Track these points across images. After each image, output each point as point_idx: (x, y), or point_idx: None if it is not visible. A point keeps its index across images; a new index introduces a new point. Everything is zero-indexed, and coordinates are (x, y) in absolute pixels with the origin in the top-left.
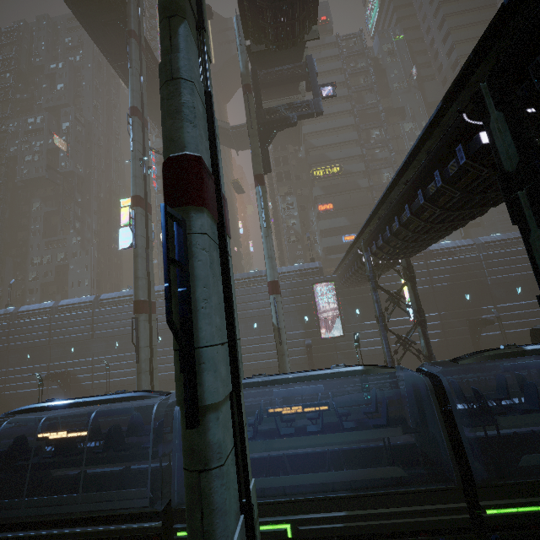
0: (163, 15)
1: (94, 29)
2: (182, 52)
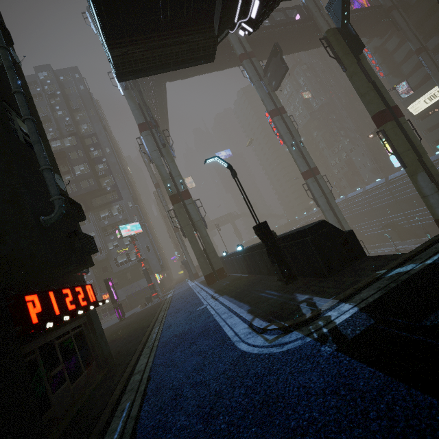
0: (409, 175)
1: (305, 48)
2: (422, 186)
